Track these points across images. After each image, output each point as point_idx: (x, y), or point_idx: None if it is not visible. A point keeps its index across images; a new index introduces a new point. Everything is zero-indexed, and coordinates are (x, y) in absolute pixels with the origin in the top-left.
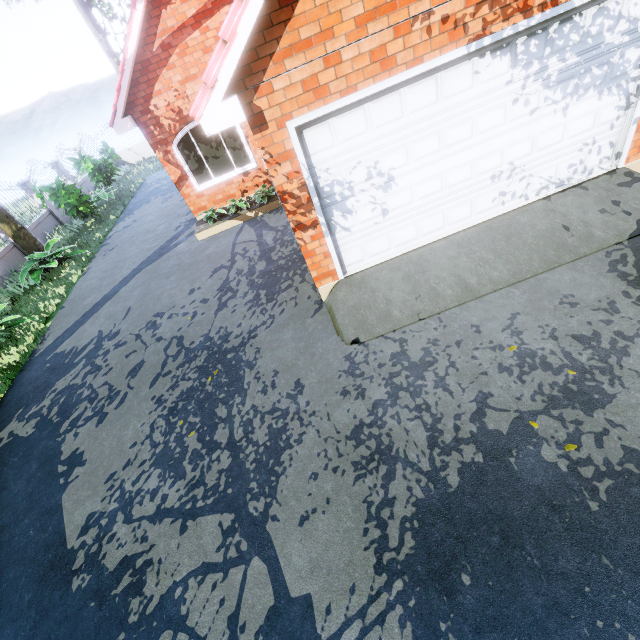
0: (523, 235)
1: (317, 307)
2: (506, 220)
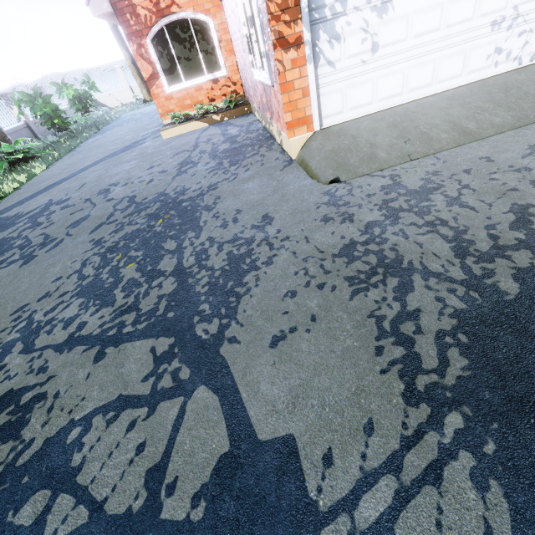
0: (524, 88)
1: (286, 163)
2: (500, 79)
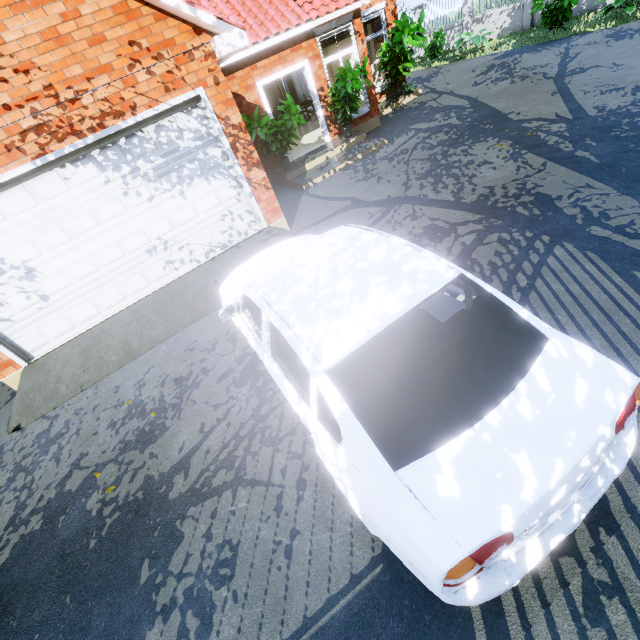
0: (185, 294)
1: (9, 399)
2: (178, 283)
